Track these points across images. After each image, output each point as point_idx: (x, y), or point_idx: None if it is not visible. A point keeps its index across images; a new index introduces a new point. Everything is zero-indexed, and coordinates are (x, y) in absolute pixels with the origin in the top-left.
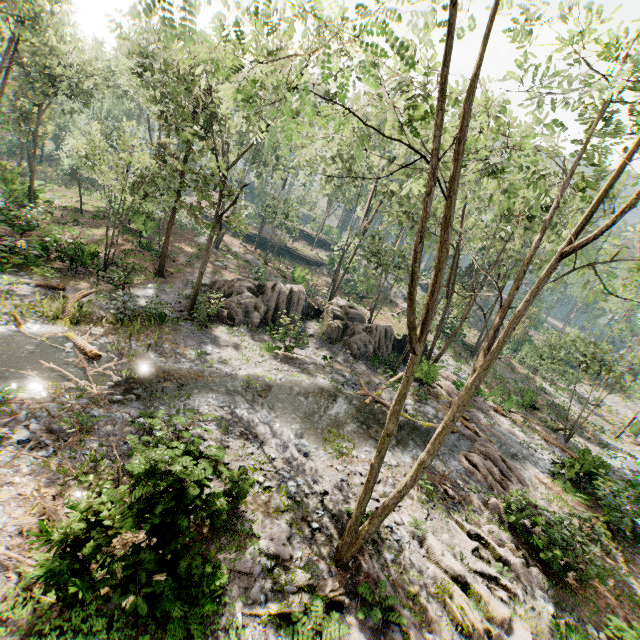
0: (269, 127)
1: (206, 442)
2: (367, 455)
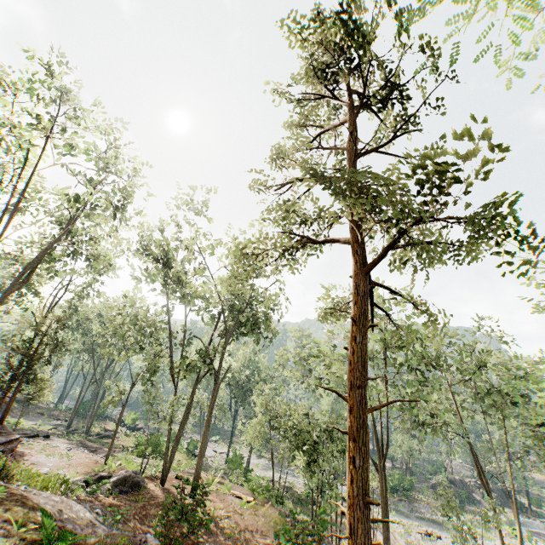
0: None
1: (541, 536)
2: None
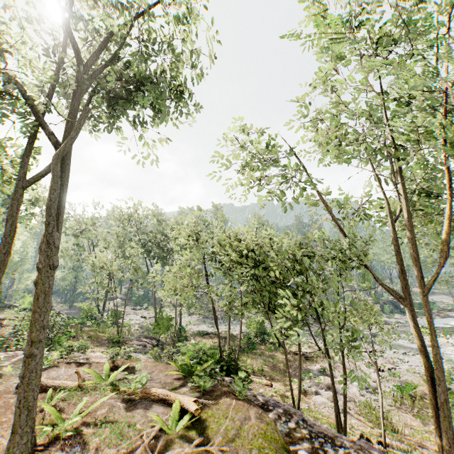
0: None
1: (439, 329)
2: (451, 324)
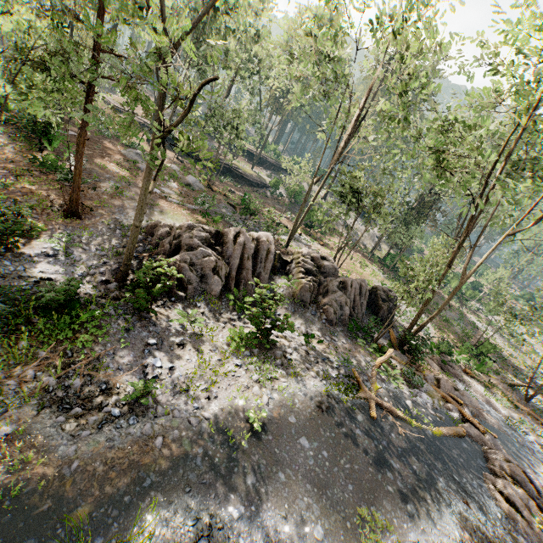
0: (220, 2)
1: None
2: None
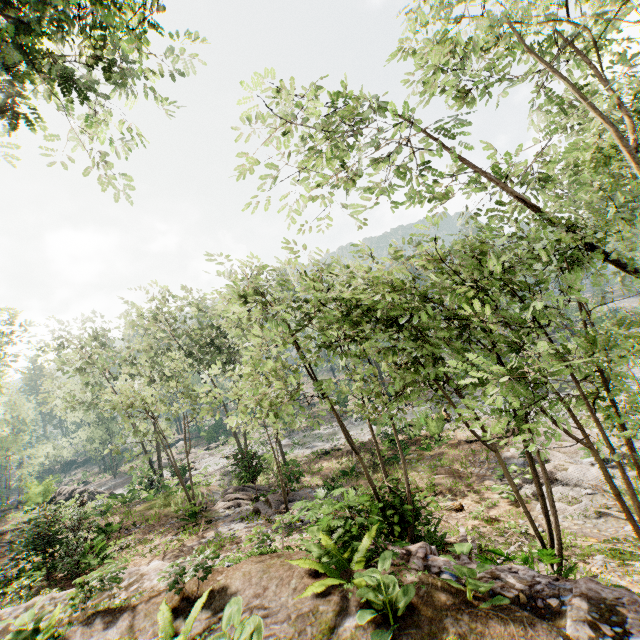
0: None
1: None
2: None
